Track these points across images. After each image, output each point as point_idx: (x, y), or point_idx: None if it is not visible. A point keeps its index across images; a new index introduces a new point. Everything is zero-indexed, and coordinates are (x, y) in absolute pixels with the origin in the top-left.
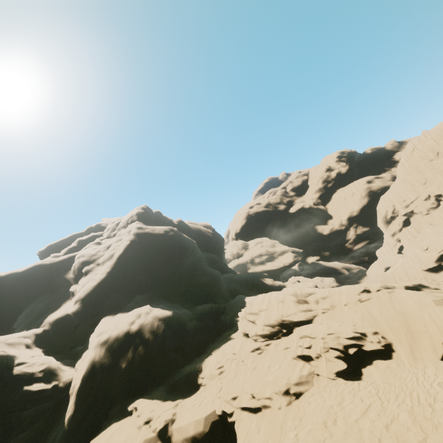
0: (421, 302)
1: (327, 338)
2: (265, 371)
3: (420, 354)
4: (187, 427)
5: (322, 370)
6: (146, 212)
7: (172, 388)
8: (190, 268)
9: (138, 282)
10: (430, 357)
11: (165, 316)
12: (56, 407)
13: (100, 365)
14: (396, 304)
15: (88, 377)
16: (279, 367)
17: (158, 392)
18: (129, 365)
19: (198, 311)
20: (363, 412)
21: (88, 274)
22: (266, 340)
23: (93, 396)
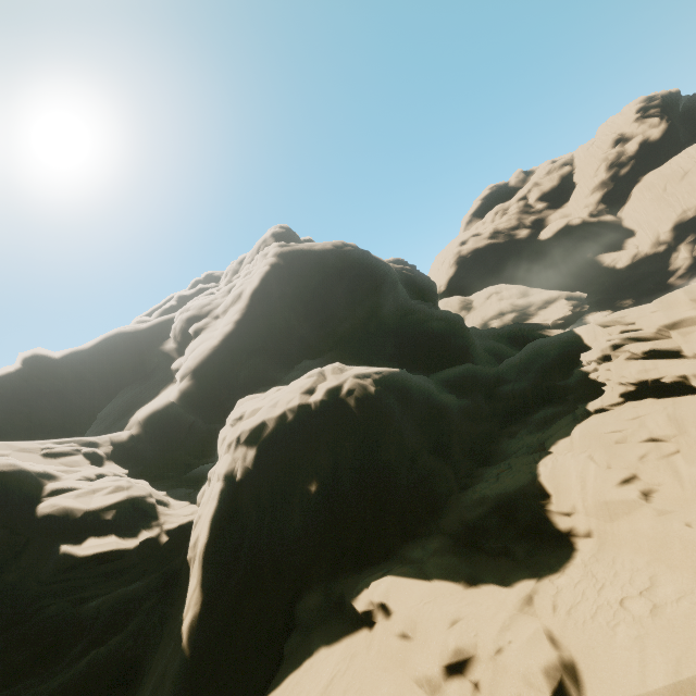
0: None
1: None
2: None
3: None
4: None
5: None
6: (289, 234)
7: (468, 545)
8: (395, 316)
9: (298, 342)
10: None
11: (386, 377)
12: (166, 589)
13: (249, 489)
14: None
15: (225, 520)
16: None
17: (433, 555)
18: (326, 487)
19: (445, 378)
20: None
21: (200, 334)
22: None
23: (246, 566)
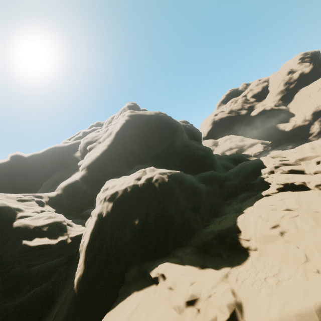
0: None
1: None
2: None
3: None
4: None
5: None
6: (135, 106)
7: (203, 251)
8: (181, 147)
9: (136, 156)
10: None
11: (173, 174)
12: (69, 263)
13: (108, 221)
14: None
15: (96, 234)
16: None
17: (187, 255)
18: (142, 222)
19: (201, 177)
20: None
21: (92, 150)
22: None
23: (105, 255)
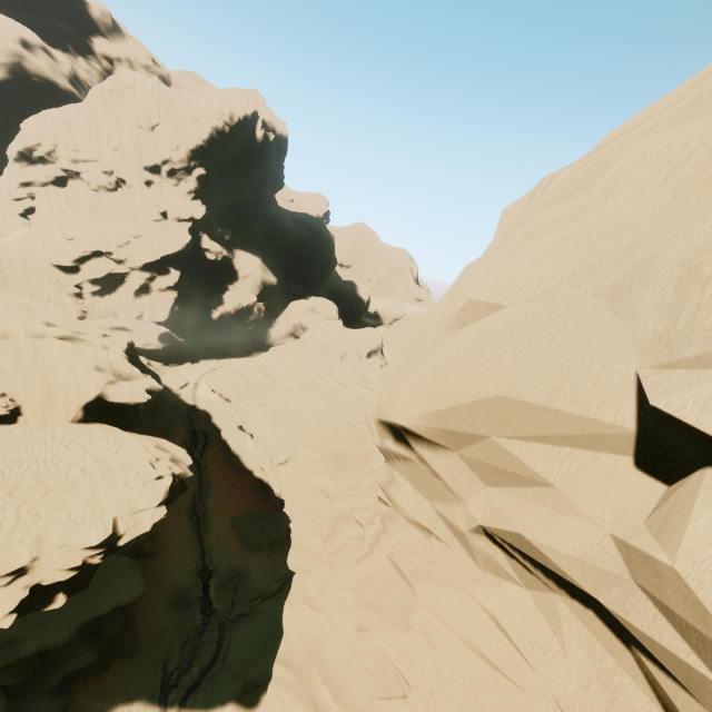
0: (72, 365)
1: None
2: None
3: (53, 418)
4: None
5: None
6: None
7: None
8: None
9: None
10: (62, 421)
11: None
12: None
13: None
14: (41, 361)
15: None
16: None
17: None
18: None
19: None
20: None
21: None
22: None
23: None
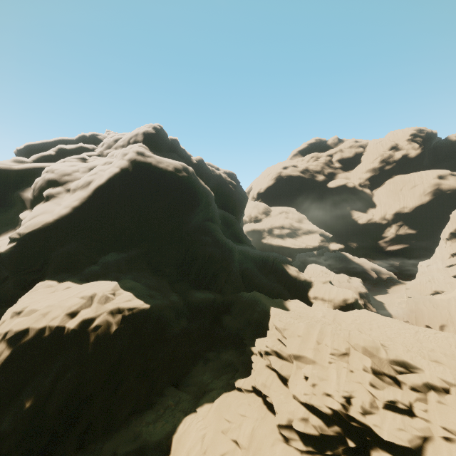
0: None
1: None
2: None
3: None
4: None
5: None
6: (158, 135)
7: None
8: (197, 229)
9: (118, 232)
10: None
11: (134, 314)
12: None
13: None
14: None
15: None
16: None
17: None
18: (37, 406)
19: (193, 302)
20: None
21: (49, 201)
22: (308, 451)
23: None
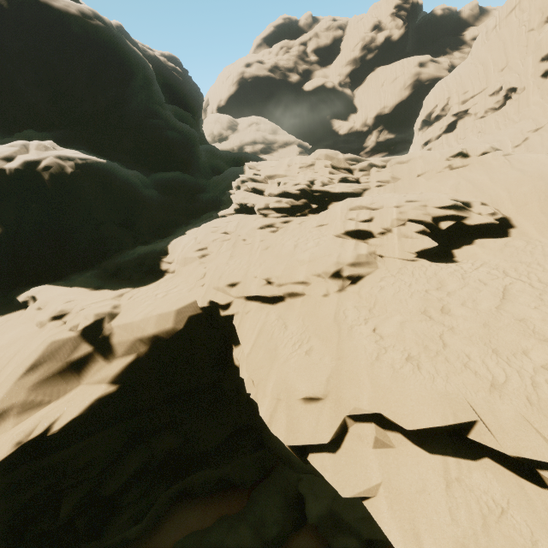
0: None
1: (405, 207)
2: (288, 250)
3: None
4: (143, 323)
5: (390, 250)
6: None
7: (112, 275)
8: (142, 114)
9: (26, 108)
10: None
11: (90, 164)
12: None
13: None
14: (523, 166)
15: None
16: (317, 245)
17: (84, 277)
18: (10, 233)
19: (159, 179)
20: (500, 297)
21: None
22: (283, 217)
23: None
